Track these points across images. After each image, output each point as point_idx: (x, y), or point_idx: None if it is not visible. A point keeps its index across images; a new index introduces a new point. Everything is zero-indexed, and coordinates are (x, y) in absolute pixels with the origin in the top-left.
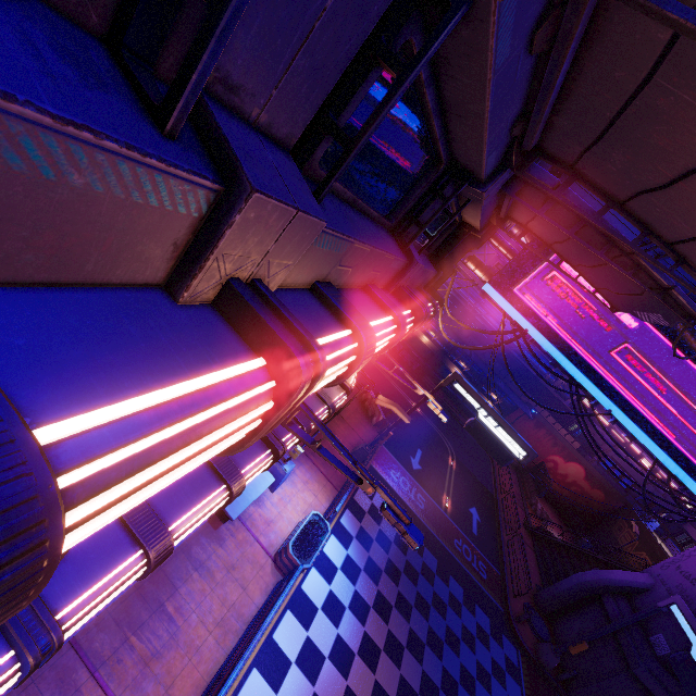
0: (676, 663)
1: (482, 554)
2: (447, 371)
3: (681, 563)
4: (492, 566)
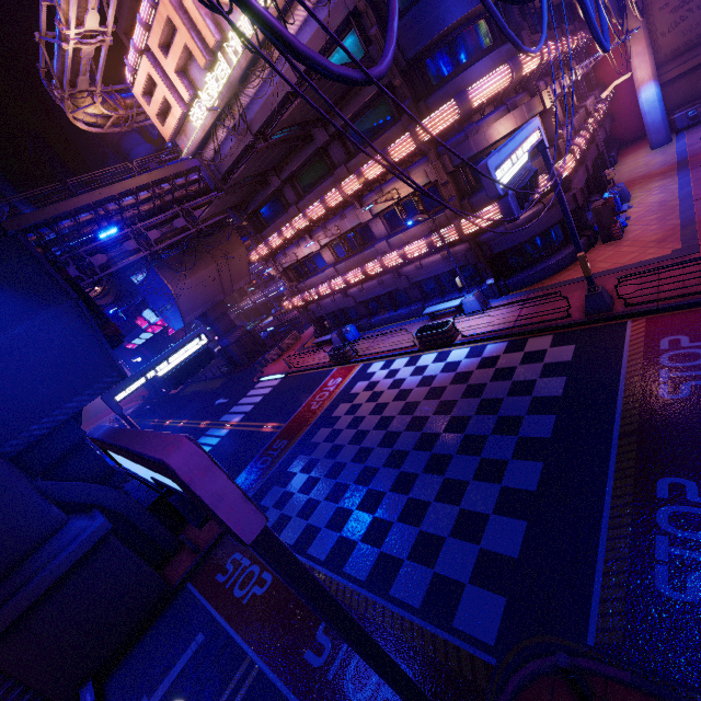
0: None
1: None
2: None
3: None
4: None
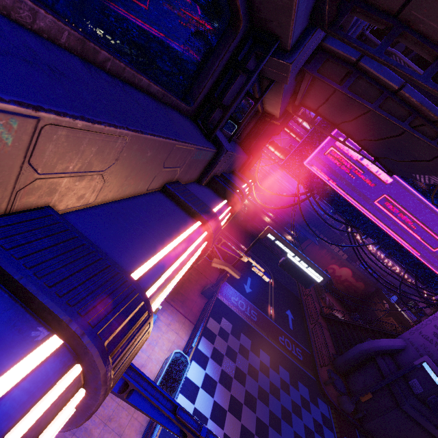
0: (432, 404)
1: (297, 342)
2: (261, 220)
3: (421, 330)
4: (304, 349)
